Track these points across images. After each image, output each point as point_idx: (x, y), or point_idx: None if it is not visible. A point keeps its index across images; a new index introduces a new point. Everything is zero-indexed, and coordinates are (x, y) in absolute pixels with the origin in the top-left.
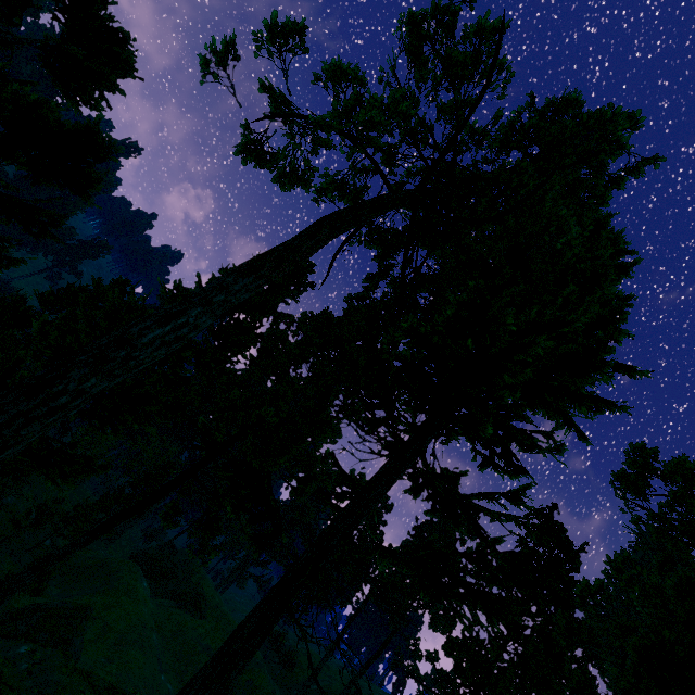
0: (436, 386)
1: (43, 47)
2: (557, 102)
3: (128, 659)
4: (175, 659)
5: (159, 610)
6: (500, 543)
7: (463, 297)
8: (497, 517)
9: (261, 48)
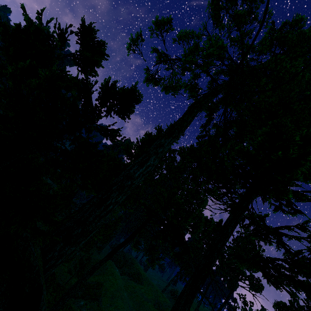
0: (253, 175)
1: (74, 56)
2: (290, 22)
3: (117, 304)
4: (134, 304)
5: (123, 281)
6: (302, 253)
7: (266, 130)
8: (297, 239)
9: (152, 33)
